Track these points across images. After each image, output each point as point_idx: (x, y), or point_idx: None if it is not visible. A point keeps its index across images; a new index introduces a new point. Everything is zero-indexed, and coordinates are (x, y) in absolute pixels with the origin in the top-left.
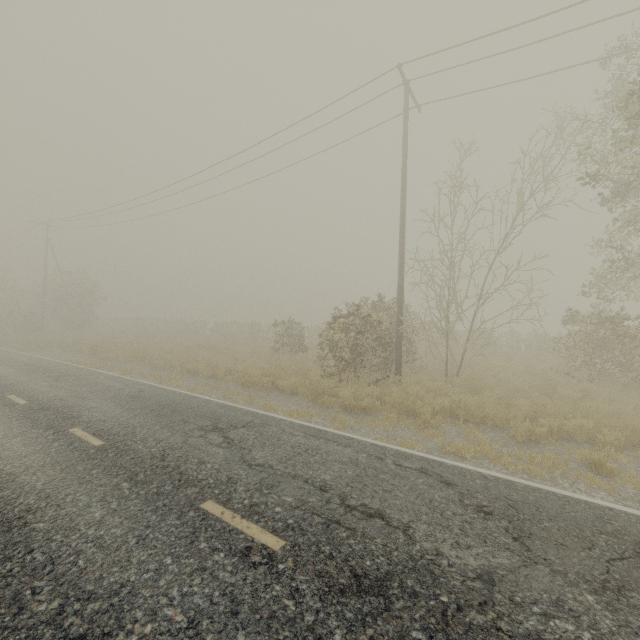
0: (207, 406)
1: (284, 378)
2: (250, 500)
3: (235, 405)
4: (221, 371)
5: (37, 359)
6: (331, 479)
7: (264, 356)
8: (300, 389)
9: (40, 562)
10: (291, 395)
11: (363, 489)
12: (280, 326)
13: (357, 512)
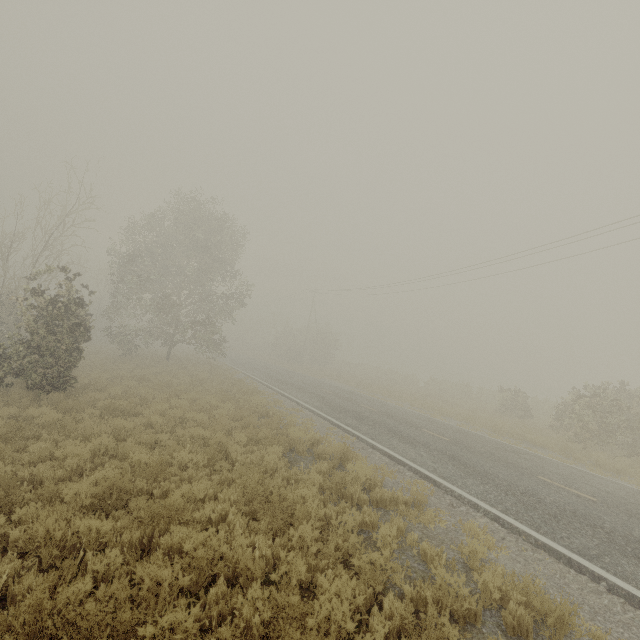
0: (485, 438)
1: (531, 434)
2: (564, 482)
3: (504, 442)
4: (472, 418)
5: (333, 384)
6: (610, 491)
7: (494, 415)
8: (549, 445)
9: (483, 471)
10: (541, 448)
11: (636, 500)
12: (506, 392)
13: (636, 505)
